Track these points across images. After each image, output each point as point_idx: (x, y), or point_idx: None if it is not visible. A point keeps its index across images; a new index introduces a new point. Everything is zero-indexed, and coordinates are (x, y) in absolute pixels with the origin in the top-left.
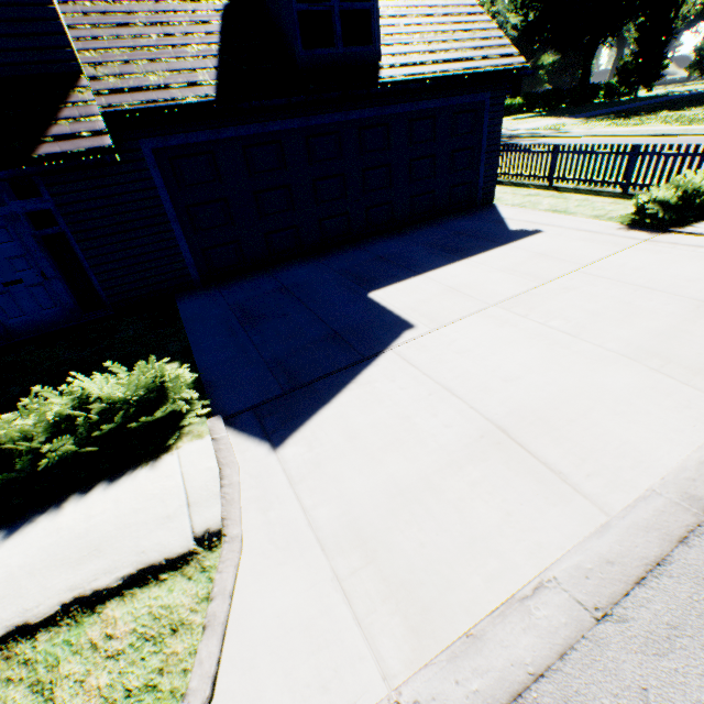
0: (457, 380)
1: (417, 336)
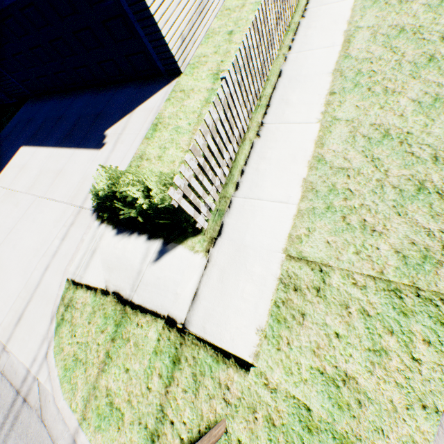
0: None
1: None
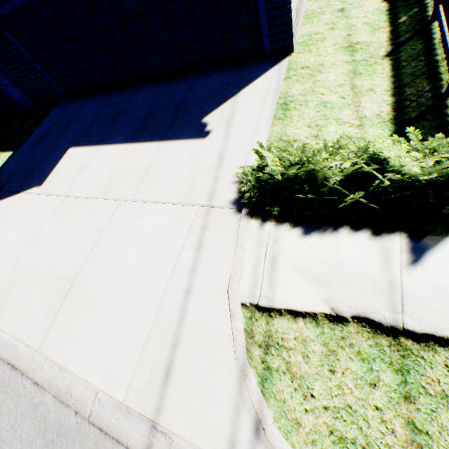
0: (1, 225)
1: (33, 193)
